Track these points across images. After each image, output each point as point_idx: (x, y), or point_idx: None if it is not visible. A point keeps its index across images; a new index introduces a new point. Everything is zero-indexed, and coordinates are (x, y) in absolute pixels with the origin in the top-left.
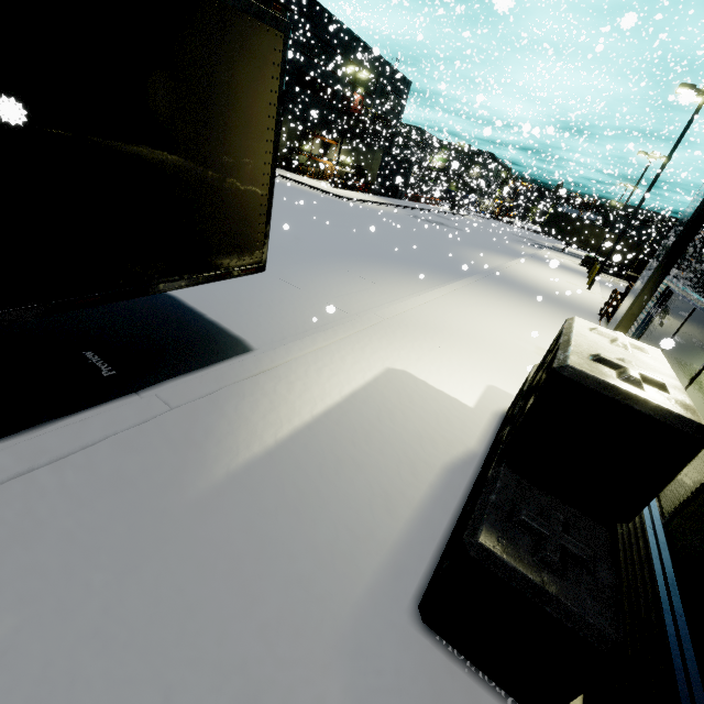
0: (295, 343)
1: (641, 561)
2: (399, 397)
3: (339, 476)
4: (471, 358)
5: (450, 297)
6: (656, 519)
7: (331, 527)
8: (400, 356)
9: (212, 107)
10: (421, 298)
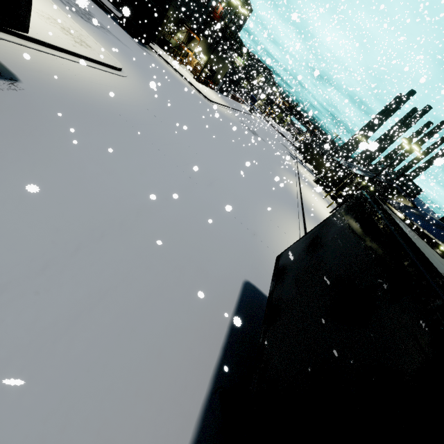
0: None
1: None
2: None
3: None
4: None
5: None
6: None
7: None
8: None
9: None
10: None
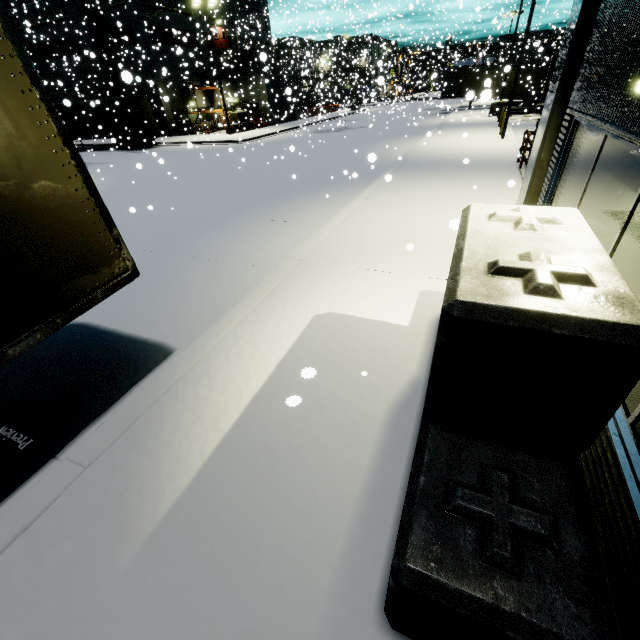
0: (210, 330)
1: (614, 483)
2: (329, 347)
3: (276, 474)
4: (396, 267)
5: (365, 207)
6: (619, 421)
7: (275, 544)
8: (324, 297)
9: None
10: (336, 220)
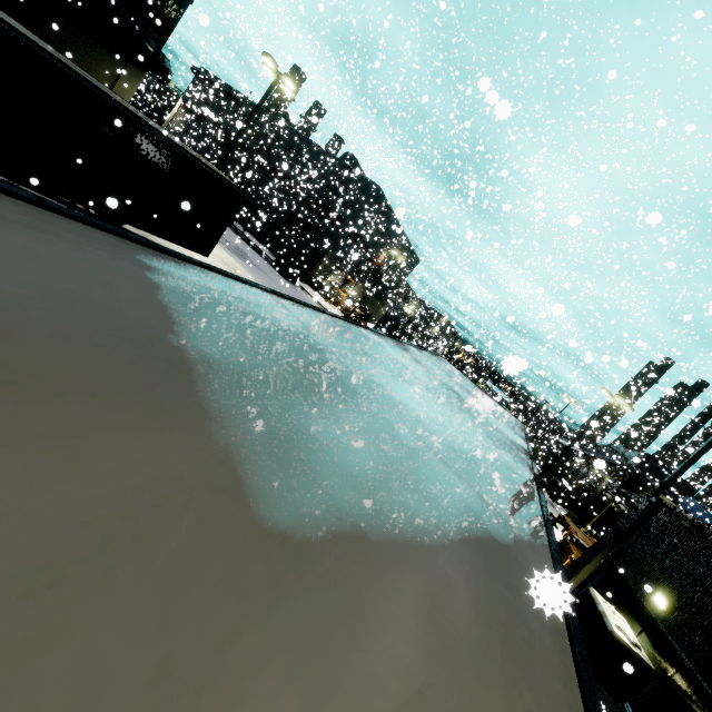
0: None
1: None
2: None
3: None
4: None
5: None
6: (628, 704)
7: None
8: None
9: None
10: None
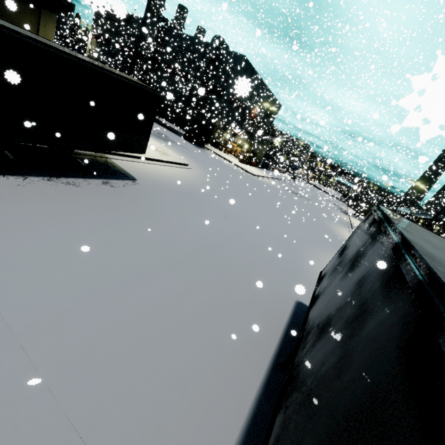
0: None
1: None
2: None
3: None
4: None
5: None
6: None
7: None
8: None
9: None
10: None
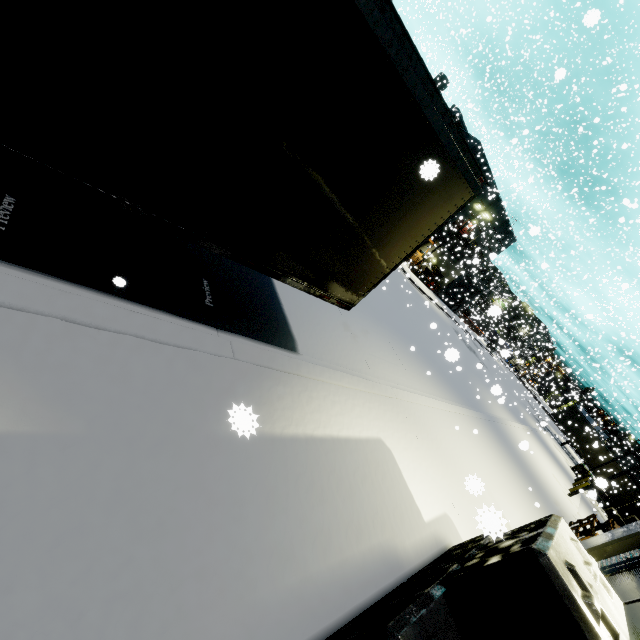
0: (329, 370)
1: None
2: (377, 468)
3: (306, 496)
4: (444, 479)
5: (452, 416)
6: None
7: (282, 531)
8: (393, 436)
9: (403, 207)
10: (431, 401)
